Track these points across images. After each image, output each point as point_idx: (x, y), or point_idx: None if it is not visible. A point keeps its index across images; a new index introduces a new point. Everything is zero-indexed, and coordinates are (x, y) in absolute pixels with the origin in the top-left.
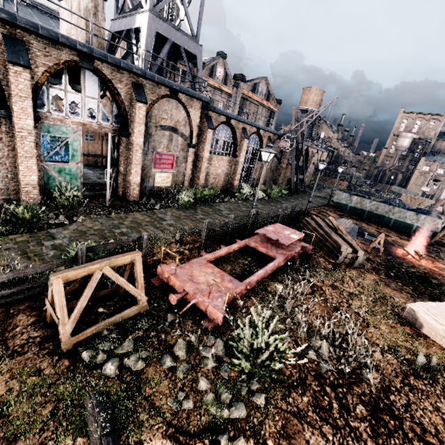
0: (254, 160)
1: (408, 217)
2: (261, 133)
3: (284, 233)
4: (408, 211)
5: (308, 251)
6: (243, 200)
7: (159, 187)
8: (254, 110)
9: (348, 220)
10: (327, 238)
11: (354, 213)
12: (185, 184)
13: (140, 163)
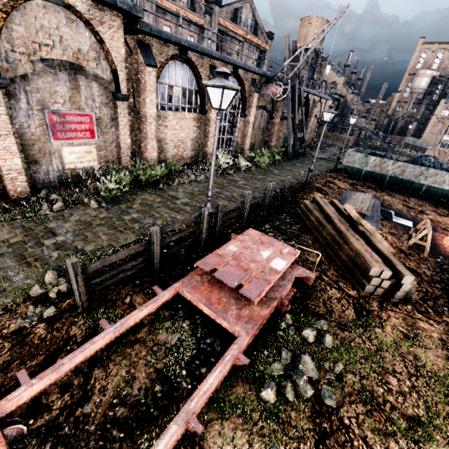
0: (235, 116)
1: (447, 181)
2: (241, 74)
3: (259, 257)
4: (448, 173)
5: (308, 281)
6: (218, 175)
7: (76, 169)
8: (238, 49)
9: (366, 194)
10: (342, 243)
11: (371, 179)
12: (125, 160)
13: (8, 132)
